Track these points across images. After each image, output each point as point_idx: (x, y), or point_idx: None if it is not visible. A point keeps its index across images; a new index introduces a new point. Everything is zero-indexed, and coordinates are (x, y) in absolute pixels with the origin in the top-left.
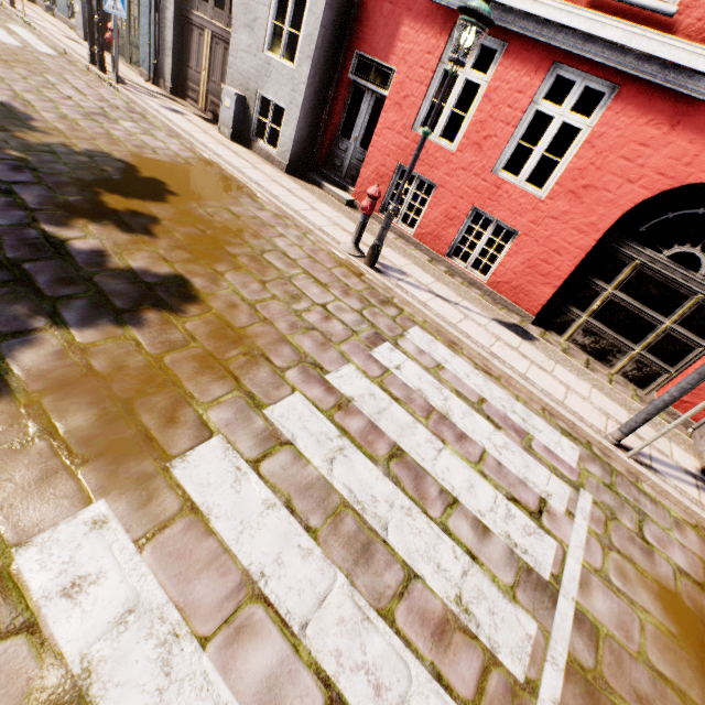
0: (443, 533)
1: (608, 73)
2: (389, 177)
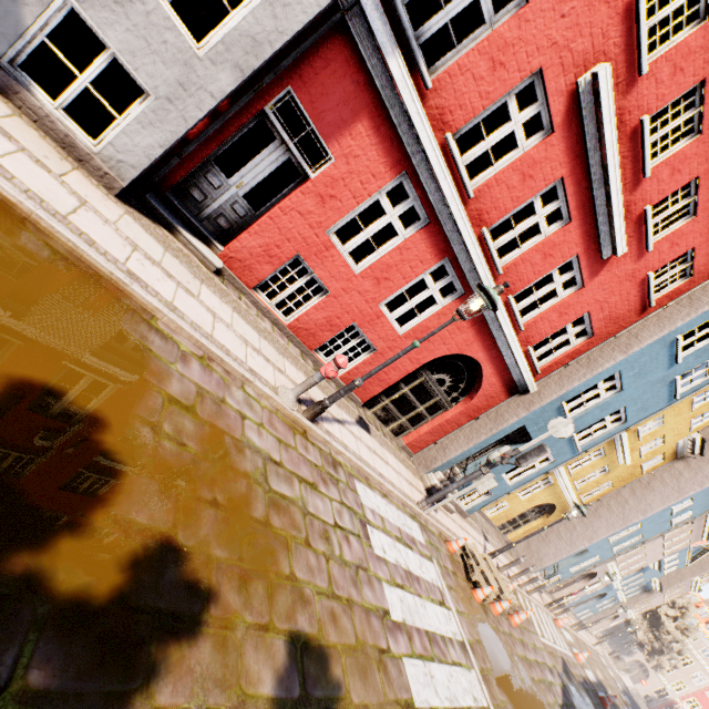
0: (456, 667)
1: (465, 283)
2: (281, 262)
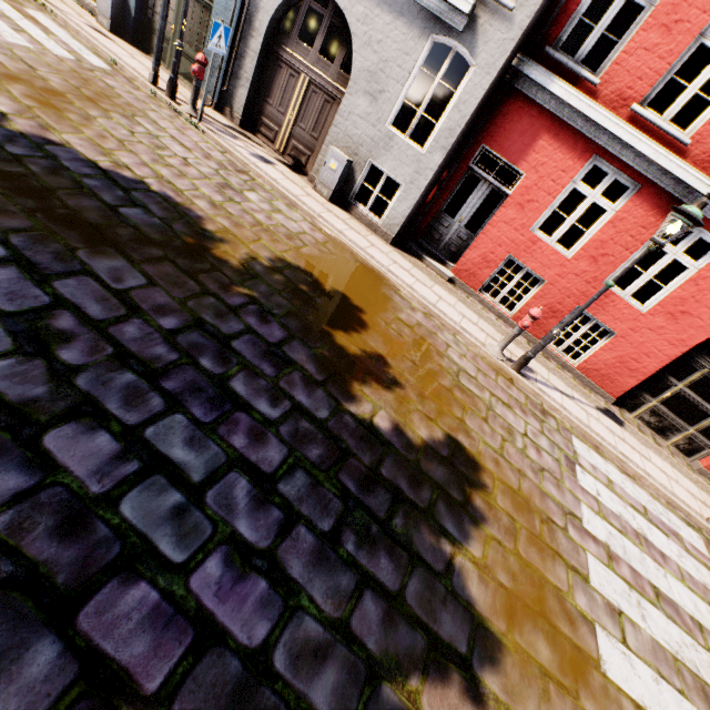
0: None
1: None
2: (496, 264)
